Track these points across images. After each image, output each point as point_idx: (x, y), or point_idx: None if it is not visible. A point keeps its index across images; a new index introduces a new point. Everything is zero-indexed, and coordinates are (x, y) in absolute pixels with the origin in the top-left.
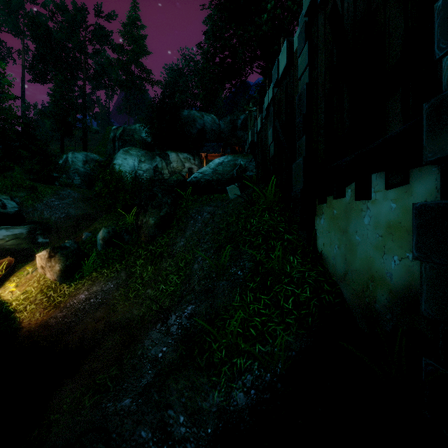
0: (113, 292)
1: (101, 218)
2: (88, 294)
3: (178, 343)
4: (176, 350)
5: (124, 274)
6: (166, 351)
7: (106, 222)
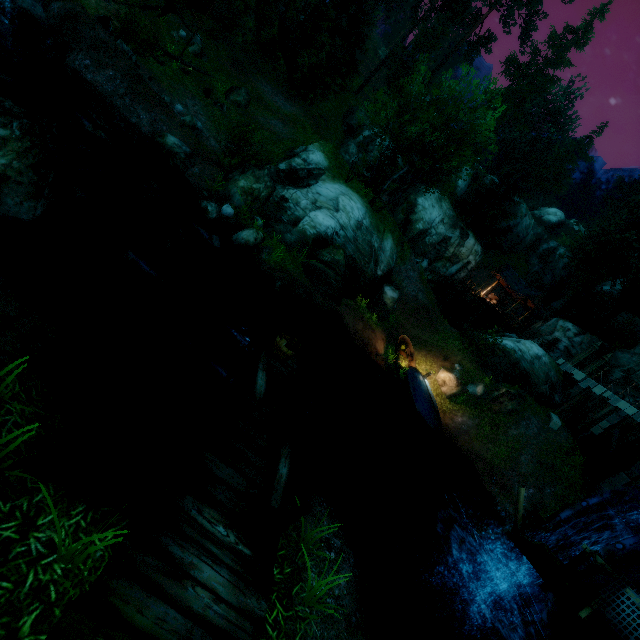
0: (471, 428)
1: (459, 348)
2: (462, 420)
3: (529, 503)
4: (529, 505)
5: (478, 421)
6: (525, 502)
7: (468, 363)
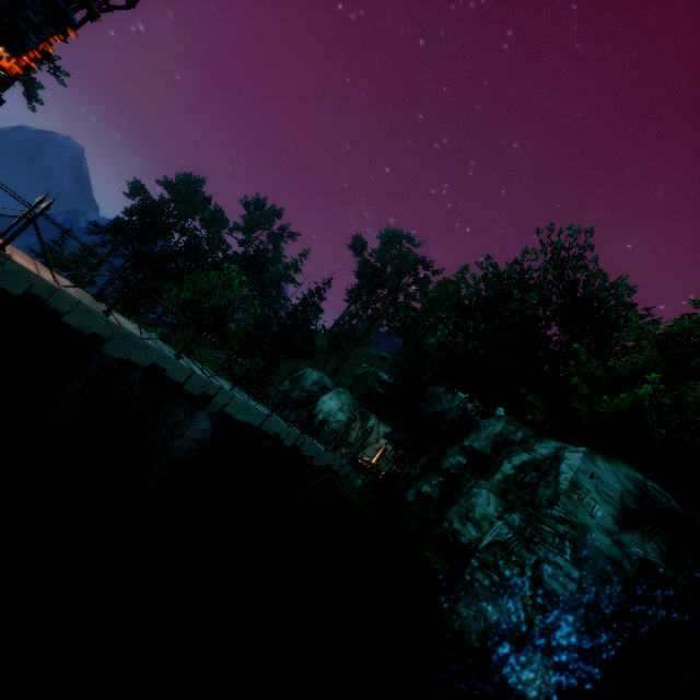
0: None
1: None
2: None
3: None
4: None
5: None
6: None
7: None
